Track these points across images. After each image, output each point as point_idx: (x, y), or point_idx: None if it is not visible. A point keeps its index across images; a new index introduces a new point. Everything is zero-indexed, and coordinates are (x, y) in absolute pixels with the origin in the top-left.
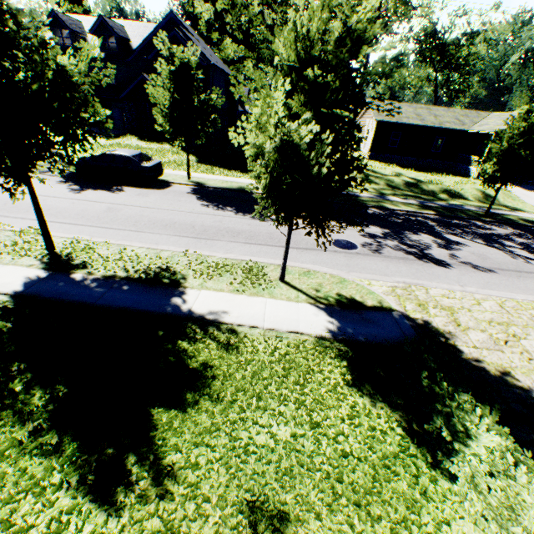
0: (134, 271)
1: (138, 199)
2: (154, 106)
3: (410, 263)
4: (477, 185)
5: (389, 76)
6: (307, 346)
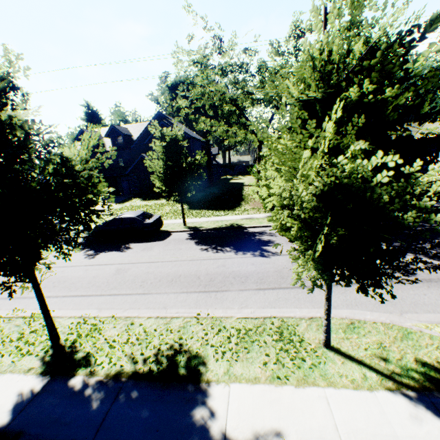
0: (143, 360)
1: (143, 255)
2: (151, 174)
3: None
4: None
5: None
6: None
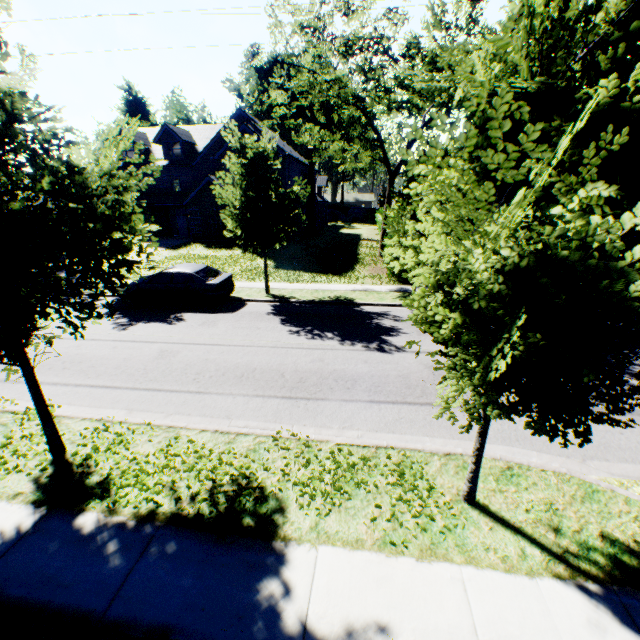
0: (189, 496)
1: (201, 332)
2: (222, 208)
3: None
4: None
5: None
6: None
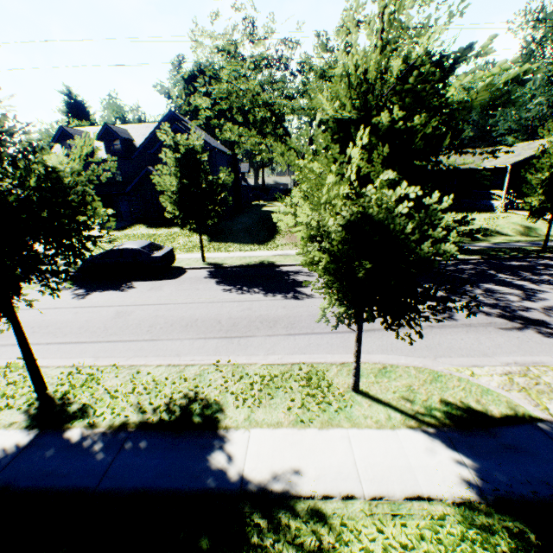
0: (152, 409)
1: (150, 295)
2: (160, 193)
3: (502, 330)
4: (511, 219)
5: (506, 105)
6: (455, 534)
